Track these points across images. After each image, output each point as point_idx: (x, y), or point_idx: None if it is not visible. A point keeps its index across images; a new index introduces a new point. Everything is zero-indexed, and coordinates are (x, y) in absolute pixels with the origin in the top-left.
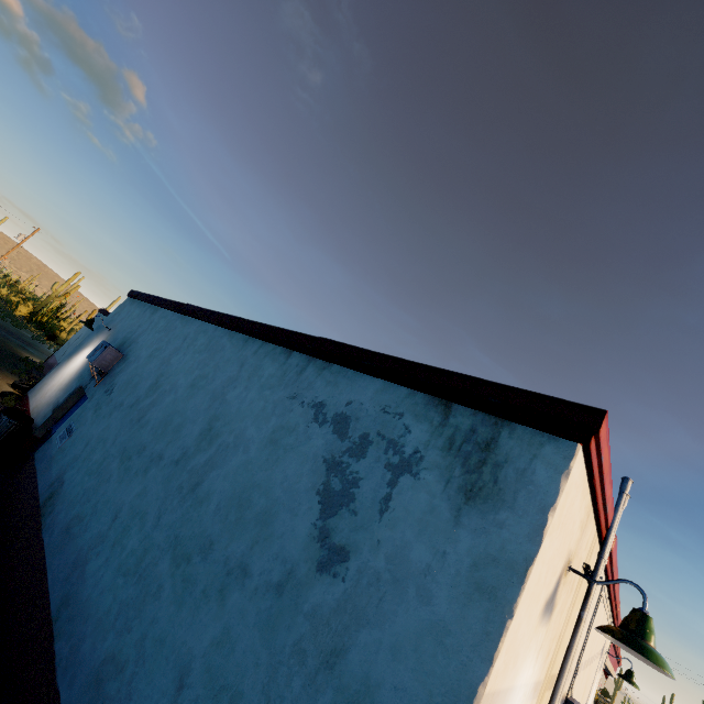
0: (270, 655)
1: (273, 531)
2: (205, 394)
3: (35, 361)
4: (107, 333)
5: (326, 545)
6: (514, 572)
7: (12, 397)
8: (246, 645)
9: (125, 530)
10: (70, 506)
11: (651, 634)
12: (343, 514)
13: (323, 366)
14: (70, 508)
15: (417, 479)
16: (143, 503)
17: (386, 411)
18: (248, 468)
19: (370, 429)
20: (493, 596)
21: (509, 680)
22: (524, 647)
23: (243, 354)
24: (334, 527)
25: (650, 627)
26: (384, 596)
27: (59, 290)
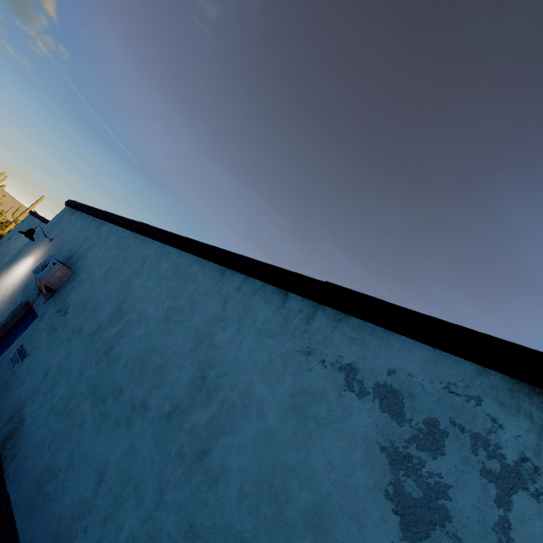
0: None
1: None
2: (185, 331)
3: None
4: (48, 244)
5: None
6: None
7: None
8: None
9: (117, 502)
10: (38, 453)
11: None
12: (440, 538)
13: (338, 317)
14: (38, 456)
15: (542, 502)
16: (134, 466)
17: (453, 392)
18: (270, 440)
19: (436, 413)
20: None
21: None
22: None
23: (223, 288)
24: None
25: None
26: None
27: None
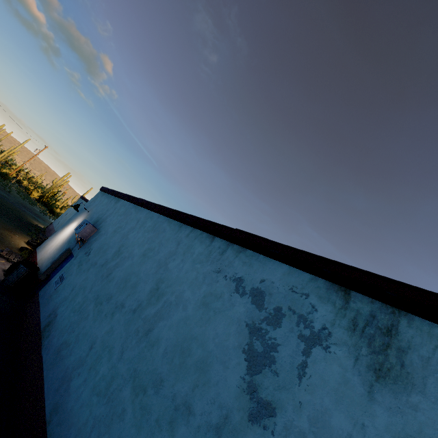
0: None
1: (209, 378)
2: (152, 262)
3: (41, 227)
4: (86, 214)
5: (254, 398)
6: None
7: (27, 251)
8: None
9: (98, 359)
10: (61, 334)
11: None
12: (267, 373)
13: (239, 250)
14: (61, 335)
15: (328, 352)
16: (111, 339)
17: (294, 291)
18: (186, 322)
19: (282, 304)
20: None
21: None
22: None
23: (179, 236)
24: (260, 383)
25: None
26: None
27: (57, 183)
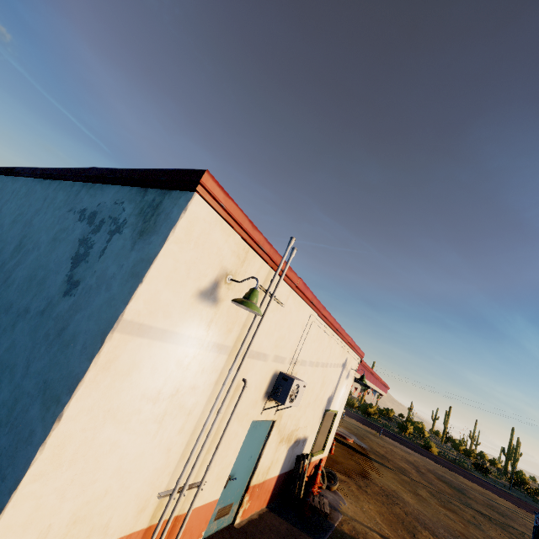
0: (32, 343)
1: (45, 286)
2: (20, 224)
3: None
4: None
5: (70, 282)
6: (149, 262)
7: None
8: (22, 343)
9: None
10: None
11: (253, 296)
12: (82, 264)
13: (91, 187)
14: None
15: (121, 234)
16: None
17: (116, 203)
18: (38, 258)
19: (106, 216)
20: (137, 276)
21: (165, 325)
22: (178, 310)
23: (47, 192)
24: (76, 272)
25: (254, 294)
26: (91, 295)
27: None
